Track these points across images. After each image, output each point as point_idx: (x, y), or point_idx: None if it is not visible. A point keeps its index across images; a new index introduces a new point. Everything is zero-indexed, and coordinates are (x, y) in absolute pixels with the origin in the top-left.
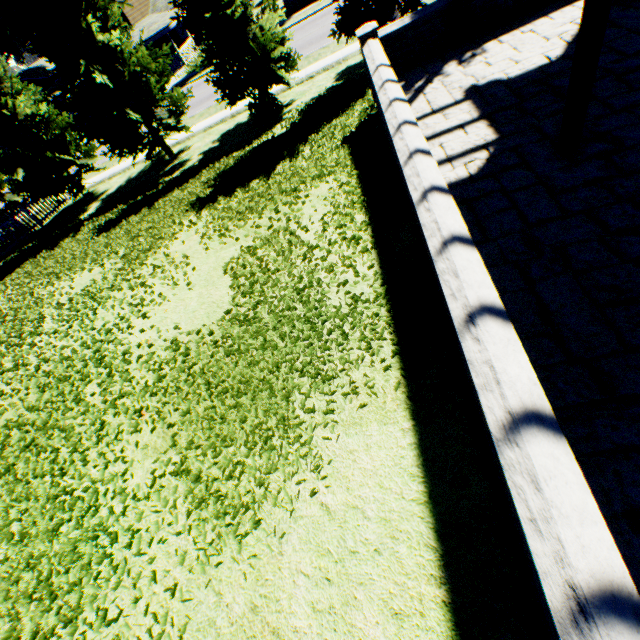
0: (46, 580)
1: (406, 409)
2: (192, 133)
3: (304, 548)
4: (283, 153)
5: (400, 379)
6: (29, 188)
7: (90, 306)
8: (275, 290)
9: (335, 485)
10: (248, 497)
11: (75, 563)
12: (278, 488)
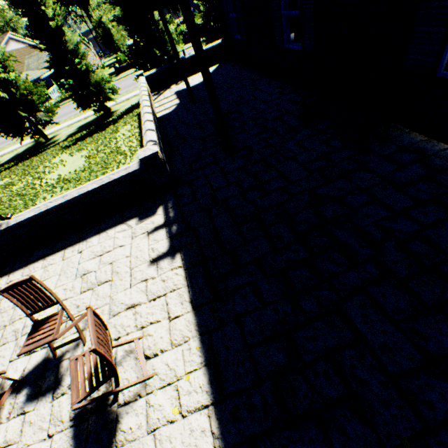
0: None
1: None
2: (60, 128)
3: None
4: (111, 124)
5: None
6: None
7: (7, 187)
8: (103, 154)
9: None
10: None
11: None
12: None
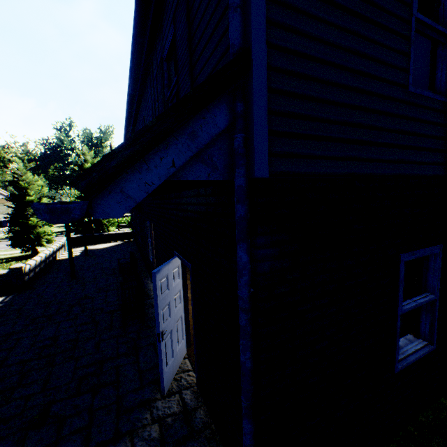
0: None
1: None
2: None
3: None
4: (27, 259)
5: None
6: None
7: None
8: None
9: None
10: None
11: None
12: None
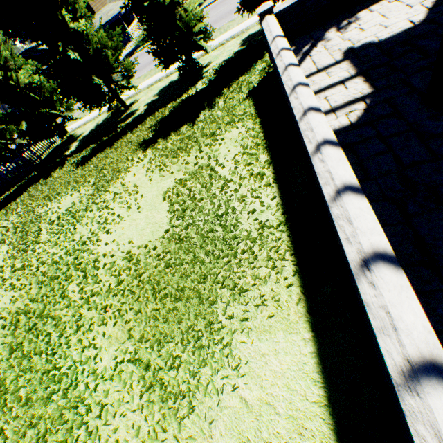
0: (43, 437)
1: (306, 321)
2: (139, 90)
3: (228, 434)
4: (204, 104)
5: (300, 295)
6: (30, 134)
7: (71, 223)
8: (201, 215)
9: (251, 382)
10: (184, 385)
11: (62, 425)
12: (207, 380)
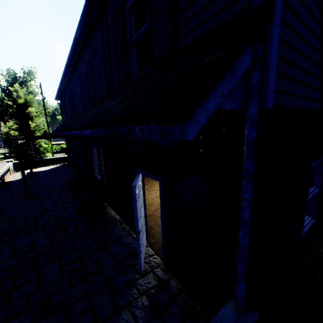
0: None
1: None
2: None
3: None
4: None
5: None
6: None
7: None
8: None
9: None
10: None
11: None
12: None
